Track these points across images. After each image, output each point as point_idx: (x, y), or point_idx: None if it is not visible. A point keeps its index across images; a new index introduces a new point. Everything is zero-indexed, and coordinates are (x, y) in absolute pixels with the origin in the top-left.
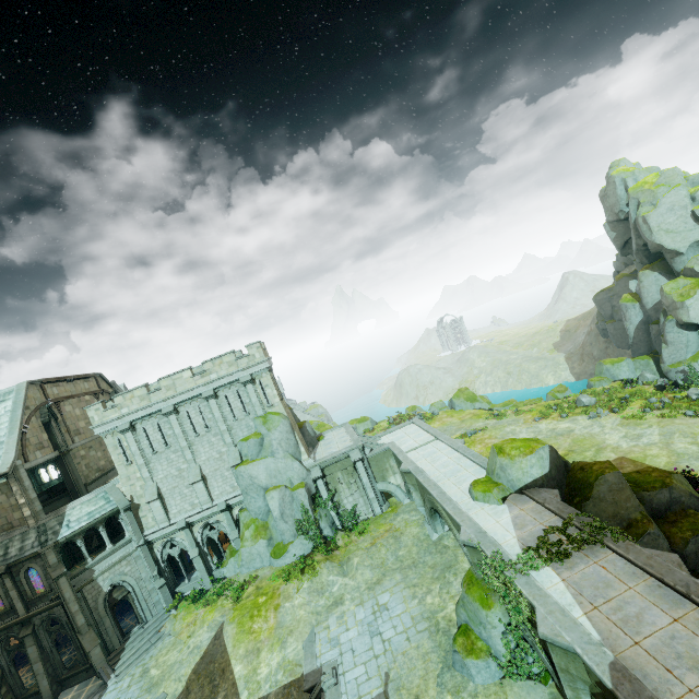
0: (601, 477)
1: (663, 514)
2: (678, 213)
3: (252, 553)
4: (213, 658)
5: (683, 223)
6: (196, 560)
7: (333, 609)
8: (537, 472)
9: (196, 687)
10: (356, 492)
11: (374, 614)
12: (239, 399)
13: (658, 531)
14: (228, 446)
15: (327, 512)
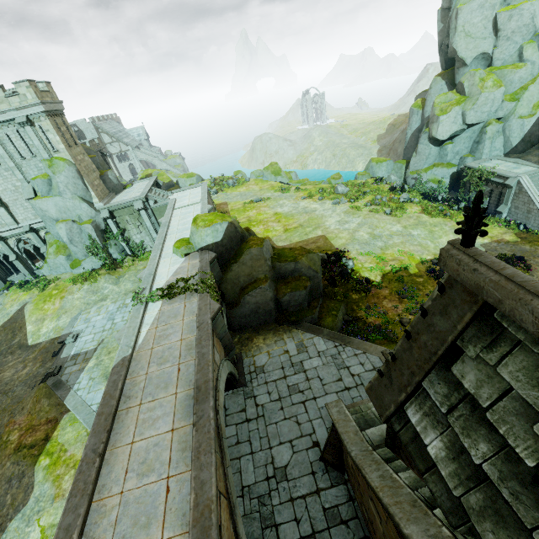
0: (248, 250)
1: (286, 277)
2: (485, 13)
3: (56, 263)
4: (16, 320)
5: (483, 27)
6: (15, 263)
7: (98, 303)
8: (210, 240)
9: (3, 334)
10: (143, 232)
11: (118, 309)
12: (22, 139)
13: (267, 287)
14: (21, 181)
15: (117, 243)
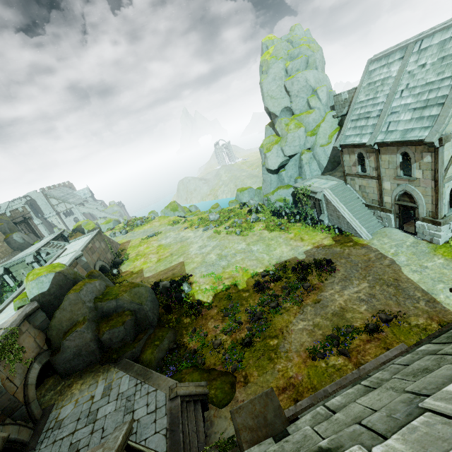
0: (66, 296)
1: (111, 314)
2: (278, 83)
3: None
4: None
5: (280, 91)
6: None
7: None
8: (36, 292)
9: None
10: None
11: None
12: None
13: (84, 329)
14: None
15: None
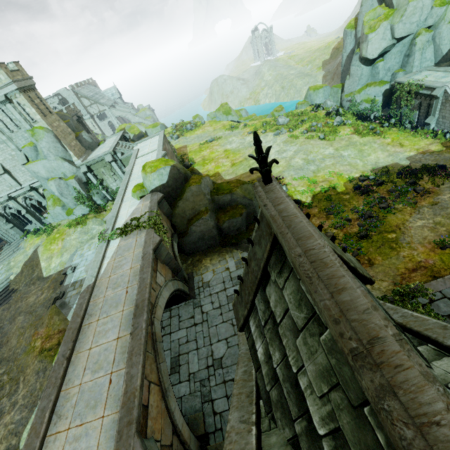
0: (188, 188)
1: (225, 207)
2: None
3: (55, 213)
4: (33, 259)
5: None
6: (27, 216)
7: (89, 241)
8: (157, 183)
9: (26, 270)
10: (117, 180)
11: None
12: (6, 116)
13: (208, 217)
14: (15, 151)
15: (99, 192)
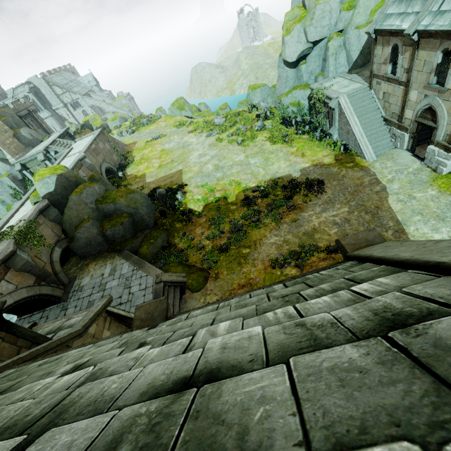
0: (69, 197)
1: (112, 215)
2: None
3: None
4: None
5: None
6: None
7: None
8: (44, 191)
9: None
10: None
11: None
12: None
13: (89, 226)
14: None
15: None
